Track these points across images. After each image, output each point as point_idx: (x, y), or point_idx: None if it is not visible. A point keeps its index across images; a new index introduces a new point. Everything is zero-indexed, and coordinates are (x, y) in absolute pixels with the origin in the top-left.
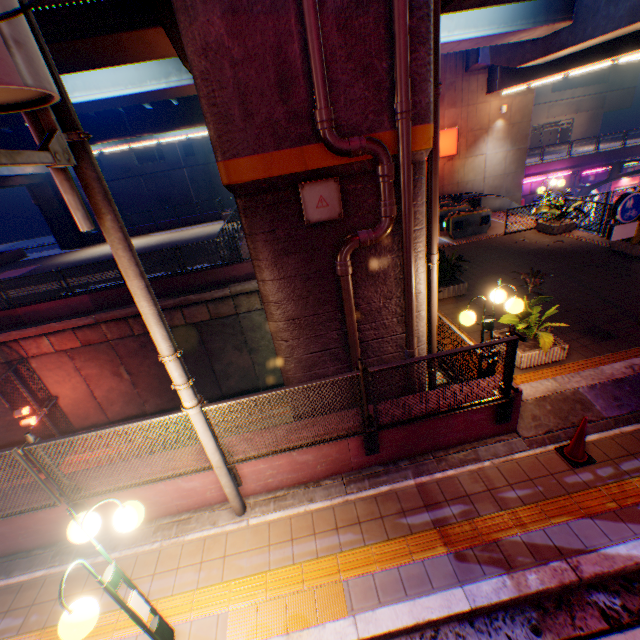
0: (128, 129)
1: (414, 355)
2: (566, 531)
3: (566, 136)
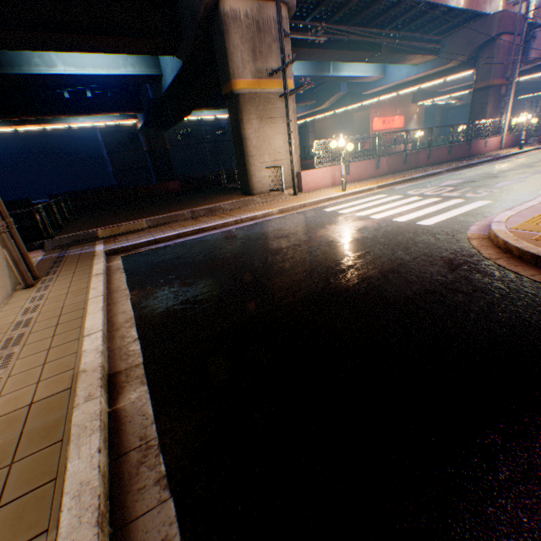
0: None
1: None
2: None
3: None
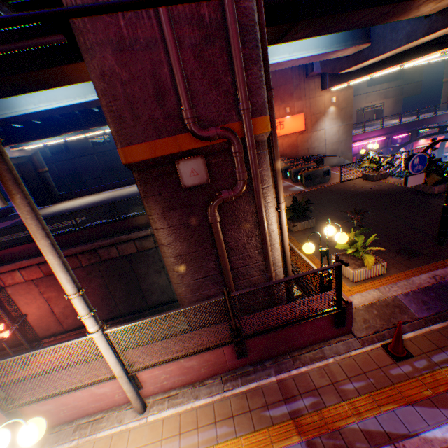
0: (82, 124)
1: (272, 277)
2: (393, 418)
3: (380, 114)
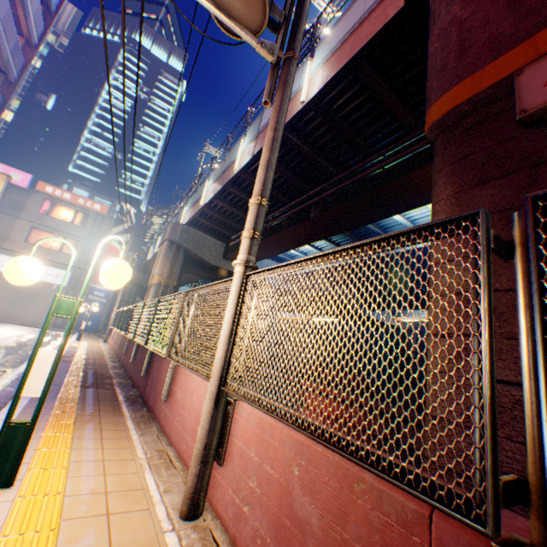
0: None
1: None
2: None
3: None
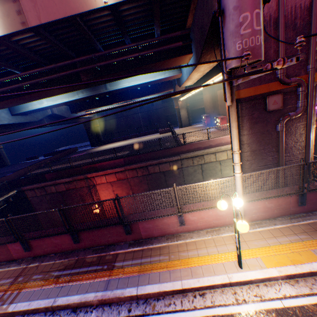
0: (130, 97)
1: None
2: None
3: None
